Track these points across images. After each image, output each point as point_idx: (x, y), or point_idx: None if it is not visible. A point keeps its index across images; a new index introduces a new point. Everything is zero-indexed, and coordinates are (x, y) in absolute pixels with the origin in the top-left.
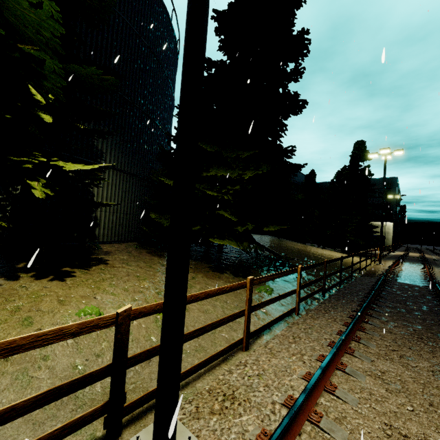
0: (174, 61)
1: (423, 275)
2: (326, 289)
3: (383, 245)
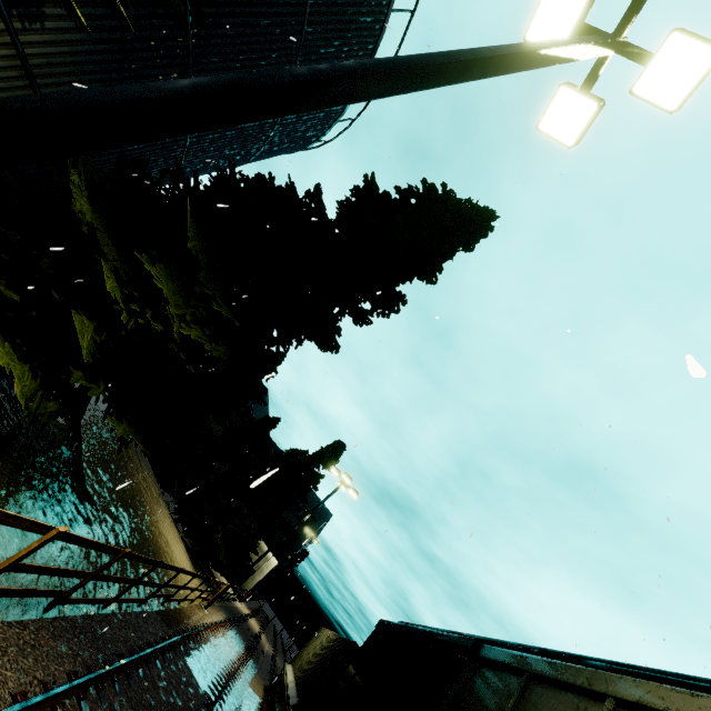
0: (297, 143)
1: (225, 670)
2: (69, 599)
3: (242, 583)
